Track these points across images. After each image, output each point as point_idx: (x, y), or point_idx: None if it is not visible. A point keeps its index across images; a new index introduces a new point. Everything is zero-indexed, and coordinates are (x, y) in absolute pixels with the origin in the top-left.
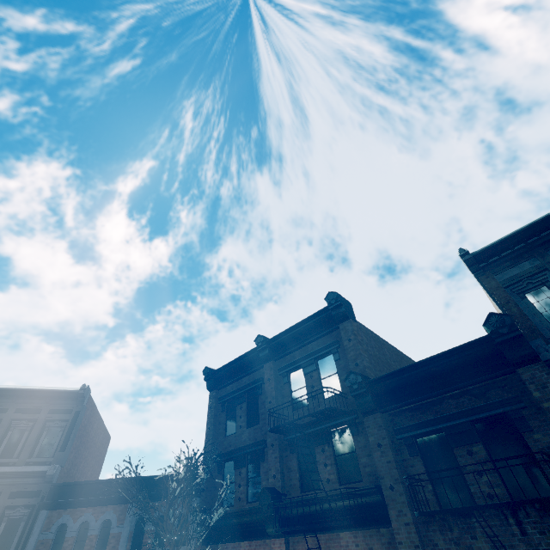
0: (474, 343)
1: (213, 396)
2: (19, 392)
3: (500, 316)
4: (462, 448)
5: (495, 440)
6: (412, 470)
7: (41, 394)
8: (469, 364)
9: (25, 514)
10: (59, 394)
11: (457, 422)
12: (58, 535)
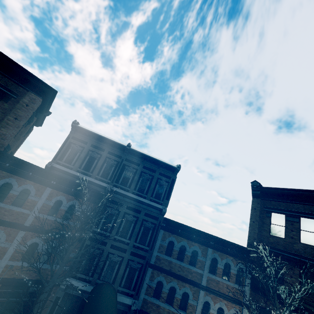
0: None
1: (257, 202)
2: (146, 157)
3: None
4: None
5: None
6: None
7: (157, 162)
8: None
9: (151, 226)
10: (166, 165)
11: None
12: (168, 245)
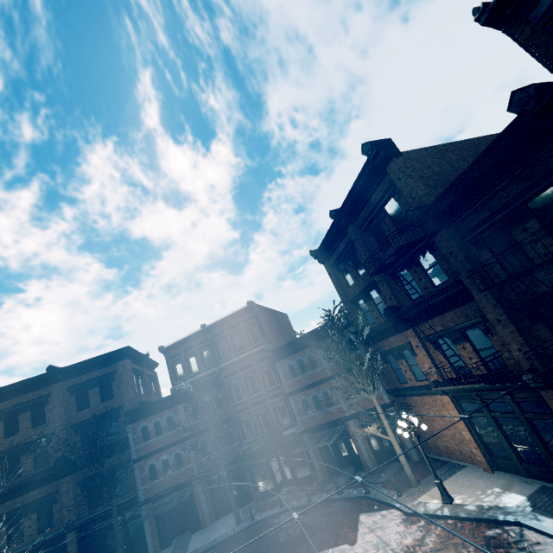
0: (505, 132)
1: (327, 266)
2: (221, 321)
3: (523, 91)
4: (518, 228)
5: (546, 210)
6: (481, 260)
7: (231, 317)
8: (510, 152)
9: (269, 367)
10: (239, 312)
11: (508, 210)
12: (291, 369)
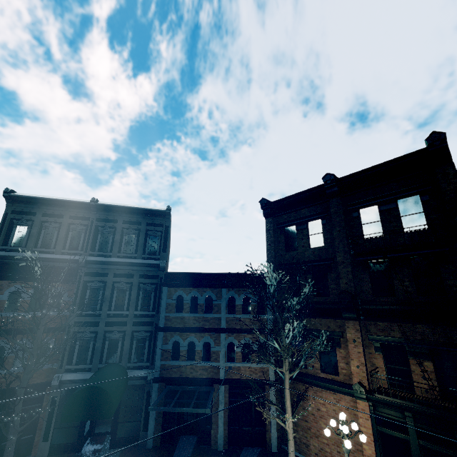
0: None
1: (270, 222)
2: (122, 208)
3: None
4: None
5: None
6: None
7: (138, 211)
8: None
9: (152, 288)
10: (151, 212)
11: None
12: (177, 301)
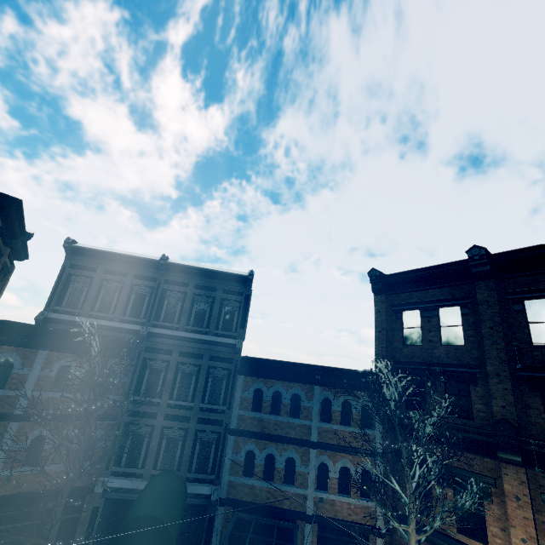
0: None
1: (381, 301)
2: (196, 270)
3: None
4: None
5: None
6: None
7: (215, 274)
8: None
9: (225, 374)
10: (230, 276)
11: None
12: (254, 396)
